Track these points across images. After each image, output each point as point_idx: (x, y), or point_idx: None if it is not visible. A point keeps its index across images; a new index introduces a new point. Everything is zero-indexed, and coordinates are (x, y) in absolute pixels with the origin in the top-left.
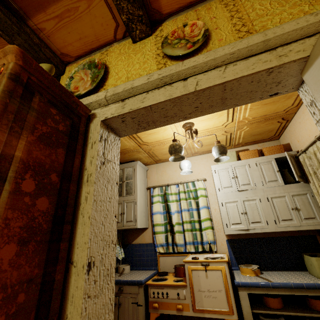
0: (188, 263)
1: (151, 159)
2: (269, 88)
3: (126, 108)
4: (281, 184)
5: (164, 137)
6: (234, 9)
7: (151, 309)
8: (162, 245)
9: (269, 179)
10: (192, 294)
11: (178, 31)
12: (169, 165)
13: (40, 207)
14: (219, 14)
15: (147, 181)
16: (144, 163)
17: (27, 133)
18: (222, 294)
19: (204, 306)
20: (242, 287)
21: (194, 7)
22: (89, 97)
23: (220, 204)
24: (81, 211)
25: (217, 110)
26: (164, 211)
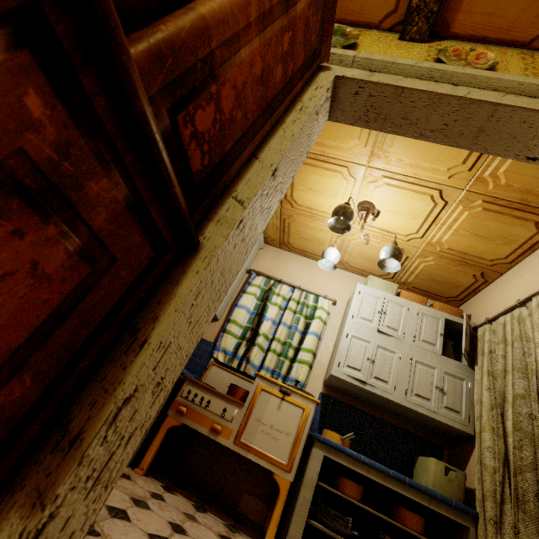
0: (261, 379)
1: (278, 234)
2: (533, 145)
3: (373, 78)
4: (438, 352)
5: (323, 206)
6: (531, 65)
7: (173, 411)
8: (226, 352)
9: (426, 338)
10: (246, 420)
11: (462, 51)
12: (296, 259)
13: (277, 73)
14: (513, 61)
15: (253, 262)
16: (263, 237)
17: (307, 2)
18: (288, 440)
19: (255, 443)
20: (320, 444)
21: (487, 45)
22: (333, 48)
23: (344, 334)
24: (284, 128)
25: (462, 146)
26: (254, 312)
